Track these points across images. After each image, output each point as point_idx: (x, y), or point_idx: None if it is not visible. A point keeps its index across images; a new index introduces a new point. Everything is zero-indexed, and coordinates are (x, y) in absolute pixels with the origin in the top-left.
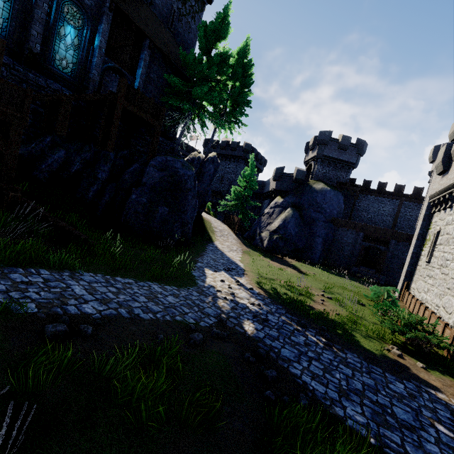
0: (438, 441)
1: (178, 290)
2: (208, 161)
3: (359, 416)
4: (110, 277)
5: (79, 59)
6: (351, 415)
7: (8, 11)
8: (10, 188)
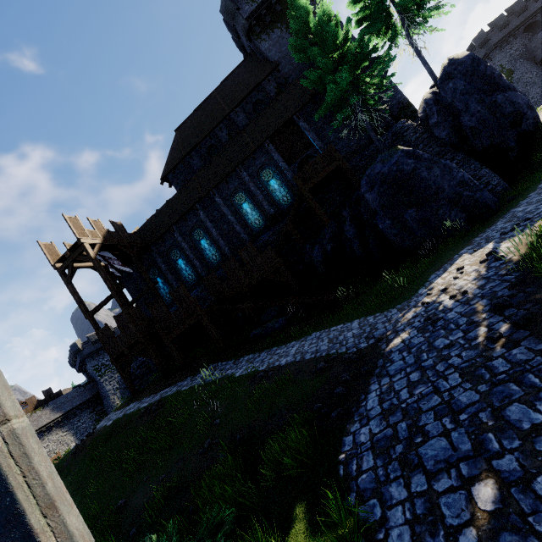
0: (426, 495)
1: (376, 317)
2: (438, 89)
3: (365, 436)
4: (327, 330)
5: (287, 188)
6: (360, 433)
7: (257, 212)
8: (289, 300)
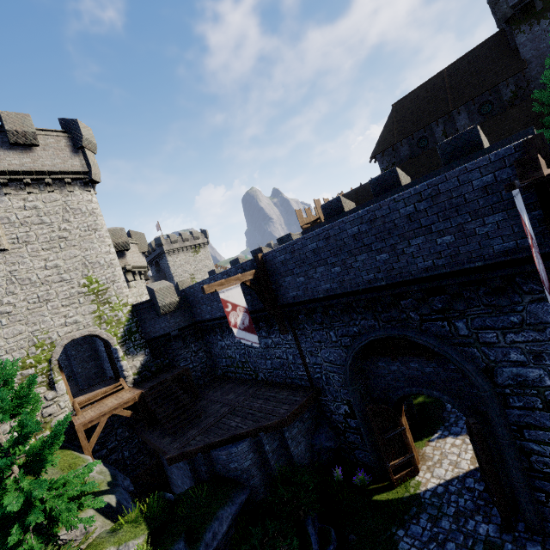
0: None
1: None
2: None
3: None
4: None
5: None
6: None
7: None
8: None
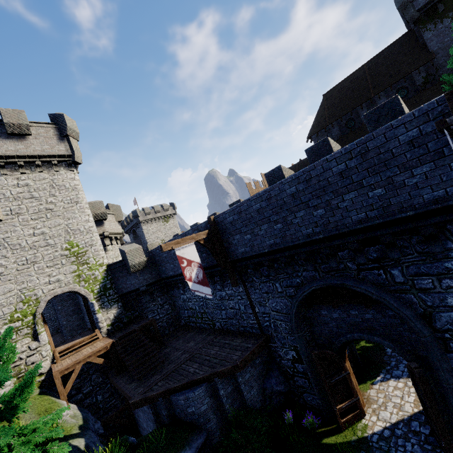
0: None
1: None
2: None
3: None
4: None
5: None
6: None
7: None
8: None
